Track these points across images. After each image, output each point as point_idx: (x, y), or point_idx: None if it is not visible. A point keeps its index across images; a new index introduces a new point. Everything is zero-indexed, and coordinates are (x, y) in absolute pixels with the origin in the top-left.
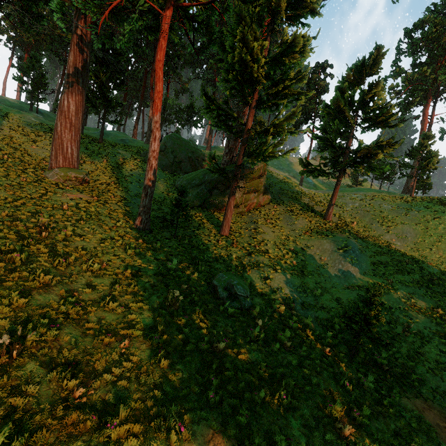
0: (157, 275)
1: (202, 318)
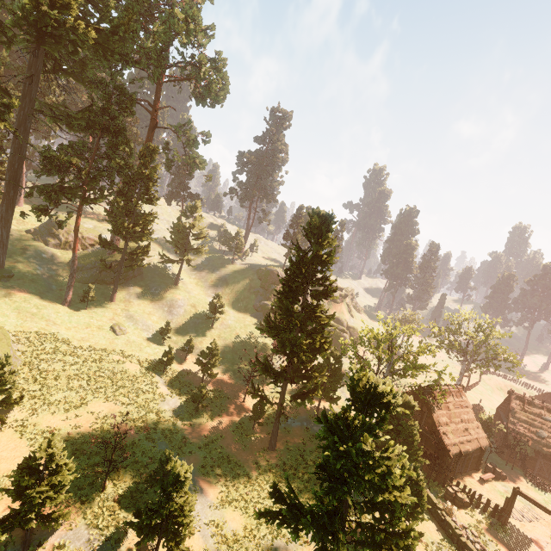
0: (88, 327)
1: (110, 338)
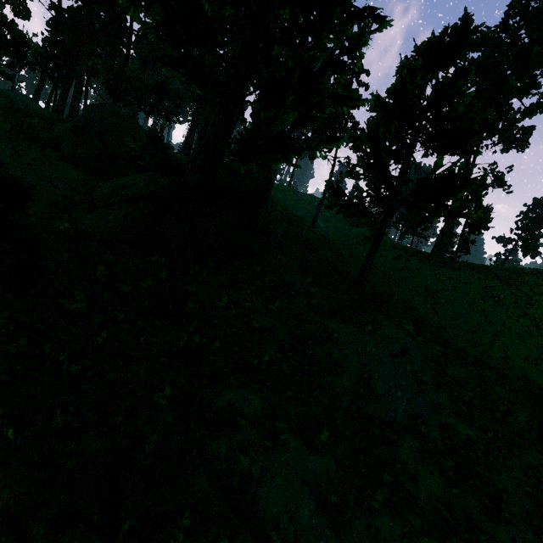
0: None
1: None
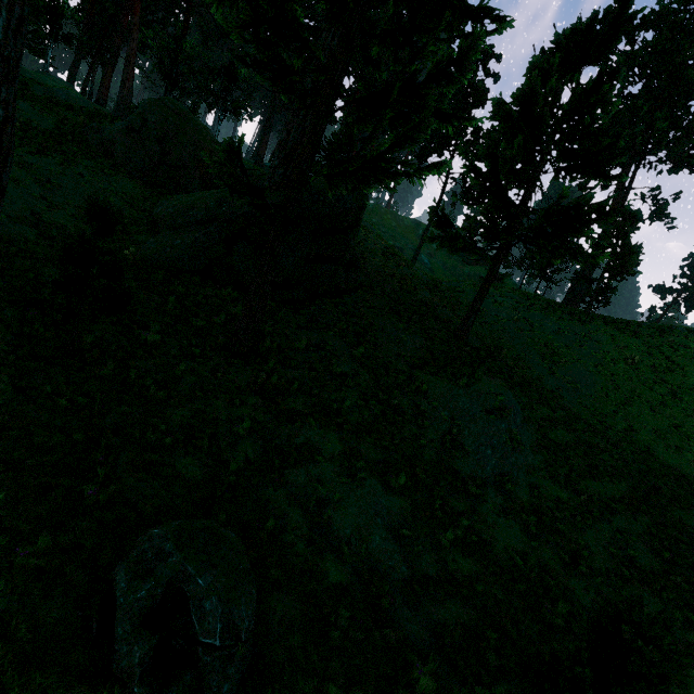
0: None
1: None
